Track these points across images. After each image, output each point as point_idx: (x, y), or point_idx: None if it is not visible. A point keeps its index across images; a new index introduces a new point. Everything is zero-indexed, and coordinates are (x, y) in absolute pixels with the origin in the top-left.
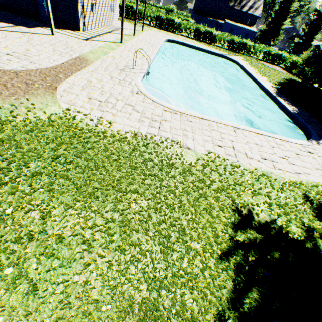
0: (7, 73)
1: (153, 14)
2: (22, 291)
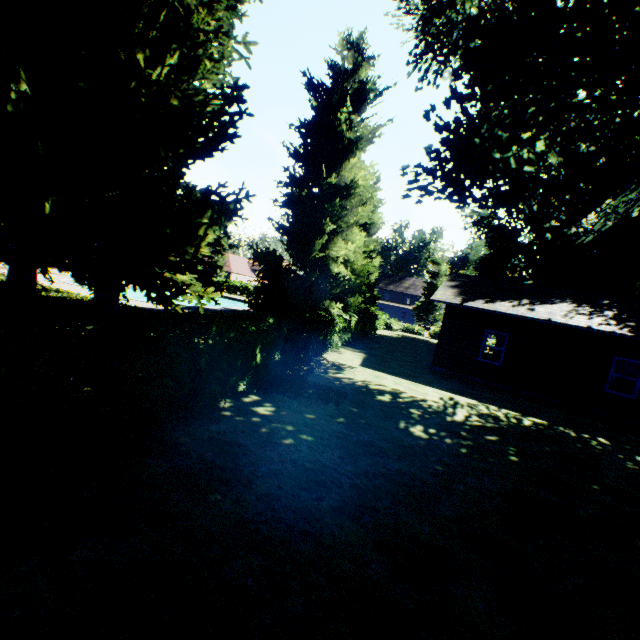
0: None
1: (232, 284)
2: None
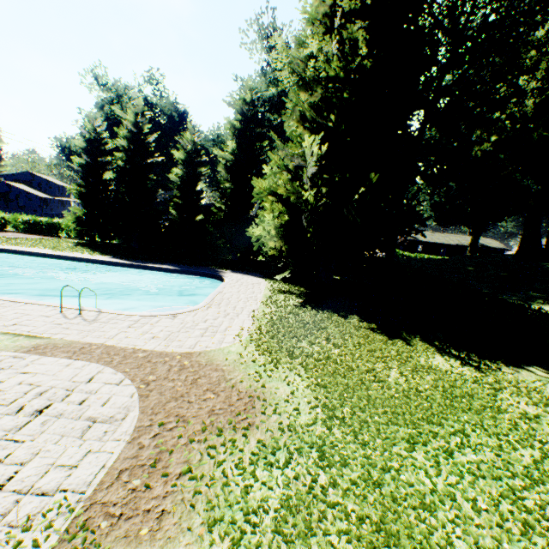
0: (153, 387)
1: None
2: (352, 338)
